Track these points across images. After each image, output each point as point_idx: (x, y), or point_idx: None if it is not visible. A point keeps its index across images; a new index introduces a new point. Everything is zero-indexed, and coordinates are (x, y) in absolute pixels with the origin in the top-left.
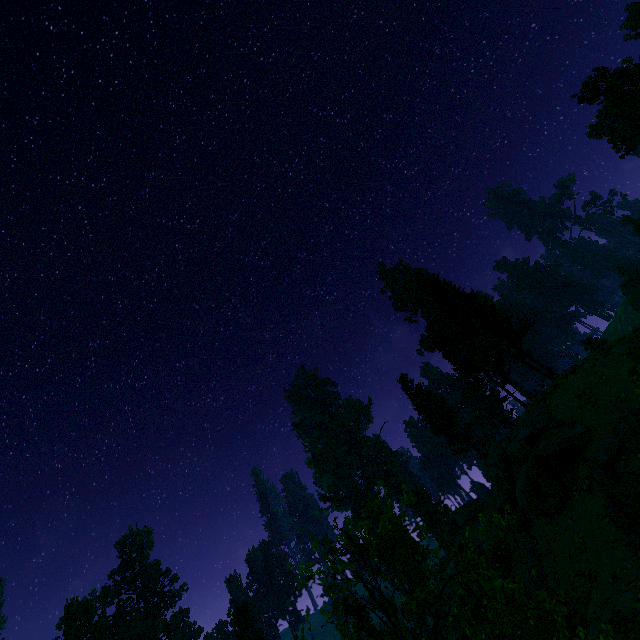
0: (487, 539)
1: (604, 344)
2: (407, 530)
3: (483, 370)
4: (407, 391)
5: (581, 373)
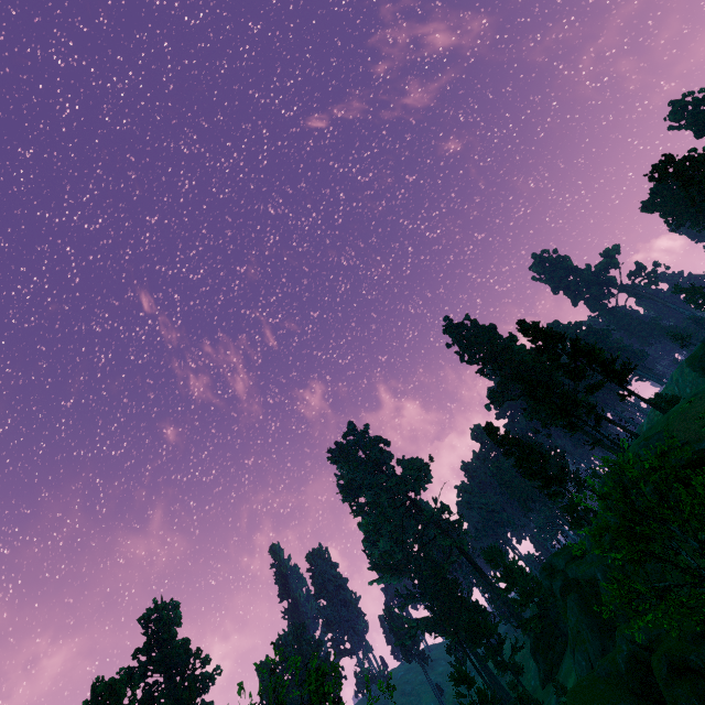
0: (601, 569)
1: (678, 397)
2: (669, 457)
3: (576, 415)
4: (493, 438)
5: (697, 401)
